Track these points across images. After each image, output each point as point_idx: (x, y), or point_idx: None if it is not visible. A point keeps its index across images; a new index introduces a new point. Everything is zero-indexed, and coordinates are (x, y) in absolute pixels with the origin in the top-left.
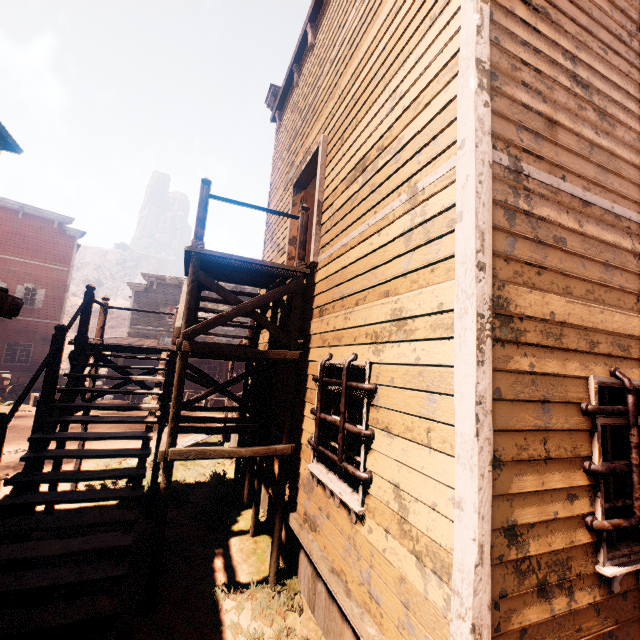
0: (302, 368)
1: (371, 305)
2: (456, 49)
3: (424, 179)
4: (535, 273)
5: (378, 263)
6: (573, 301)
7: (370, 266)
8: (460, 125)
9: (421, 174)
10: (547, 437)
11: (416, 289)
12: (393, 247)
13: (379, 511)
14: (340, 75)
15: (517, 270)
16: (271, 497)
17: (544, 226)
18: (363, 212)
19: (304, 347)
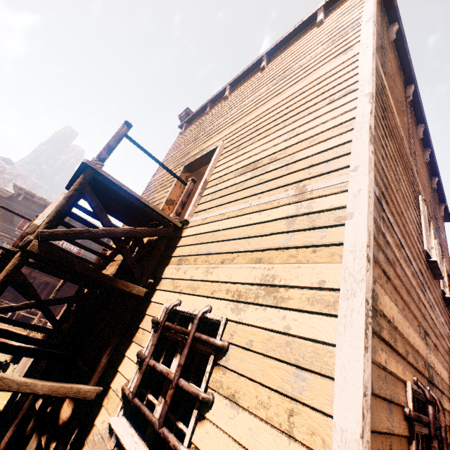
0: (141, 306)
1: (240, 266)
2: (351, 117)
3: (314, 184)
4: (385, 280)
5: (255, 234)
6: (400, 312)
7: (246, 234)
8: (354, 157)
9: (311, 181)
10: (391, 442)
11: (293, 263)
12: (273, 225)
13: None
14: (246, 114)
15: (379, 273)
16: (39, 447)
17: (388, 248)
18: (247, 195)
19: (151, 287)
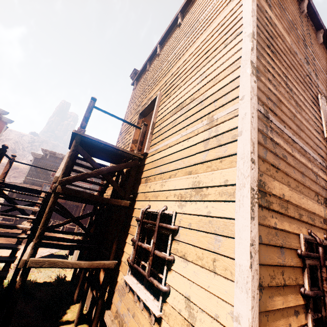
0: (129, 212)
1: (179, 178)
2: (239, 56)
3: (218, 114)
4: (275, 171)
5: (186, 155)
6: (291, 190)
7: (181, 157)
8: (241, 89)
9: (216, 111)
10: (283, 270)
11: (210, 171)
12: (196, 147)
13: (173, 316)
14: (172, 66)
15: (267, 167)
16: (93, 296)
17: (278, 147)
18: (179, 129)
19: (132, 200)
